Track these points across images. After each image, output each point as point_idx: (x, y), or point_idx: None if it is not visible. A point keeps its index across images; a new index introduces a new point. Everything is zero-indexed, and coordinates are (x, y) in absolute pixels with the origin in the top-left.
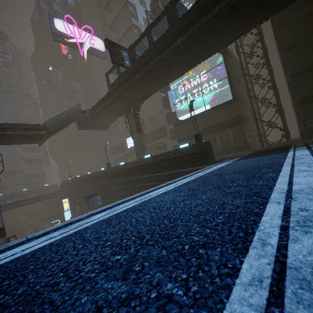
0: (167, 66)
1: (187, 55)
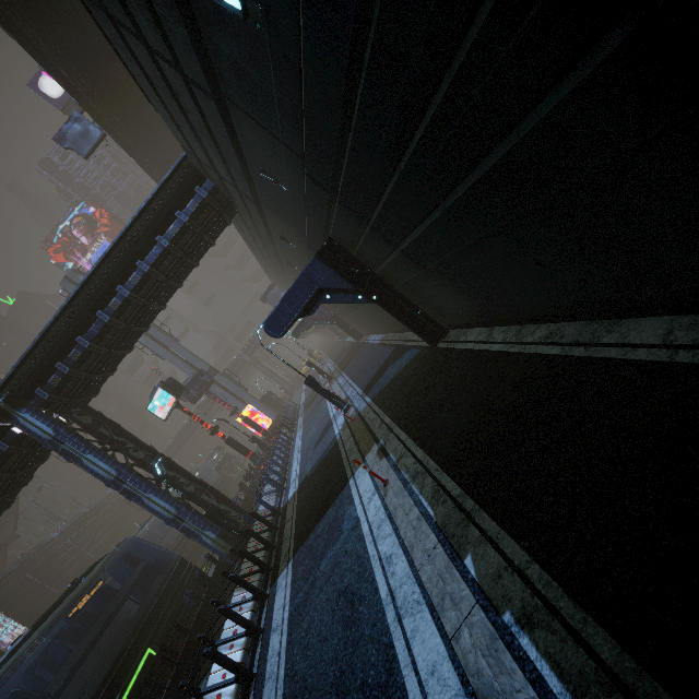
0: (110, 91)
1: (94, 56)
